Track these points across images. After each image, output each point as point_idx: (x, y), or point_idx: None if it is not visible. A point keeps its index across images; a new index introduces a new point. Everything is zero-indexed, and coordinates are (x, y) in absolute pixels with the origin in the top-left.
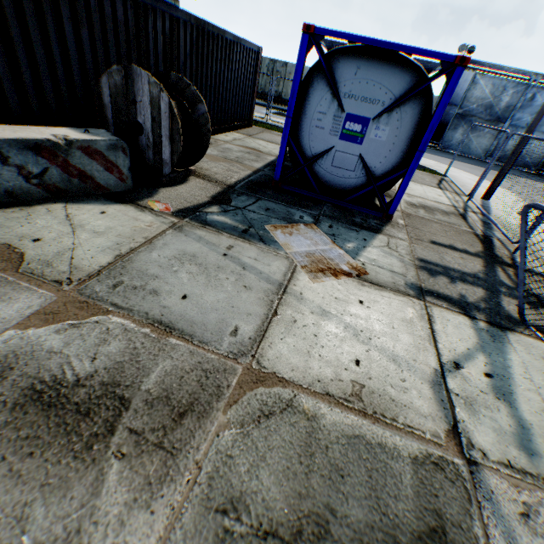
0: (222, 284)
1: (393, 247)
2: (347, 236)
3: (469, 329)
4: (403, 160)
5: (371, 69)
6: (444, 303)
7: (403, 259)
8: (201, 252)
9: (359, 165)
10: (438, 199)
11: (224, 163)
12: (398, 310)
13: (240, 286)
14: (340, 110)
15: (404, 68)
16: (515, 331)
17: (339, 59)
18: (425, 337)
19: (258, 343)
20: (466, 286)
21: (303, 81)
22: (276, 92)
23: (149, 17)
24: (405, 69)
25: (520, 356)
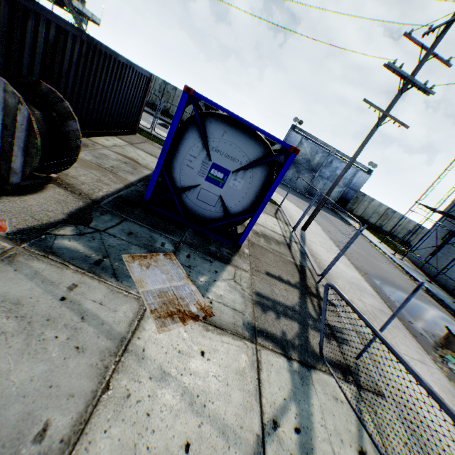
0: (46, 347)
1: (238, 280)
2: (201, 268)
3: (287, 372)
4: (252, 206)
5: (234, 135)
6: (270, 344)
7: (244, 294)
8: (31, 295)
9: (219, 203)
10: (274, 228)
11: (97, 172)
12: (234, 359)
13: (70, 349)
14: (208, 158)
15: (258, 142)
16: (317, 368)
17: (211, 120)
18: (253, 391)
19: (72, 447)
20: (287, 320)
21: (180, 126)
22: (165, 106)
23: (30, 19)
24: (259, 143)
25: (320, 398)
